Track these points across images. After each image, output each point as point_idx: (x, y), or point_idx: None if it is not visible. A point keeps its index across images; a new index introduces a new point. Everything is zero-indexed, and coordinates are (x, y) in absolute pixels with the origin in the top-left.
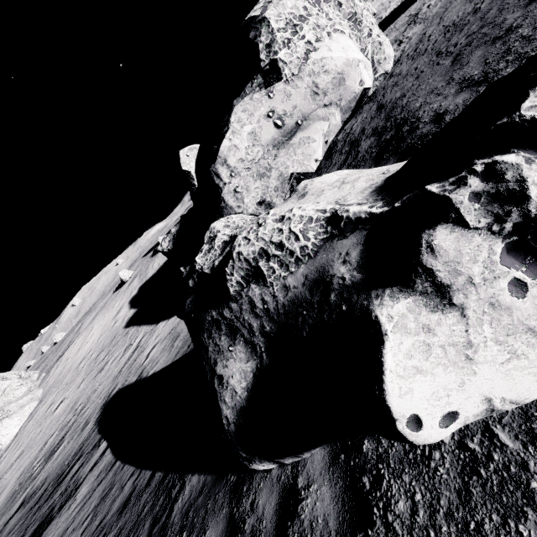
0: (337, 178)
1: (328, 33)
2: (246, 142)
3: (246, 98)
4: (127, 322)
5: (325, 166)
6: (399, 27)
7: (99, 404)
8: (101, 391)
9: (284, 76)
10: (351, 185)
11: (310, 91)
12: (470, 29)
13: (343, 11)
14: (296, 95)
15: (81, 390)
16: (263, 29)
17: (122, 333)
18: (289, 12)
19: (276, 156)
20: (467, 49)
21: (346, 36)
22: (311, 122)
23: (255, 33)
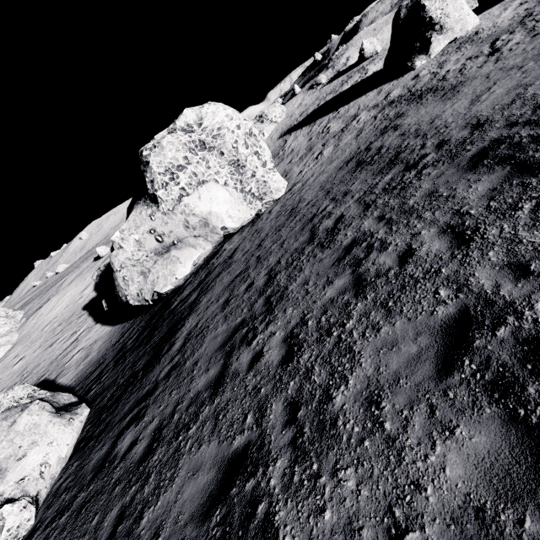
0: (21, 428)
1: (203, 180)
2: (132, 247)
3: (138, 210)
4: (86, 304)
5: (196, 277)
6: (346, 118)
7: (32, 383)
8: (41, 369)
9: (162, 209)
10: (3, 452)
11: (182, 223)
12: (267, 246)
13: (225, 159)
14: (172, 223)
15: (34, 357)
16: (148, 169)
17: (78, 314)
18: (168, 161)
19: (156, 262)
20: (239, 277)
21: (218, 186)
22: (183, 246)
23: (144, 168)
